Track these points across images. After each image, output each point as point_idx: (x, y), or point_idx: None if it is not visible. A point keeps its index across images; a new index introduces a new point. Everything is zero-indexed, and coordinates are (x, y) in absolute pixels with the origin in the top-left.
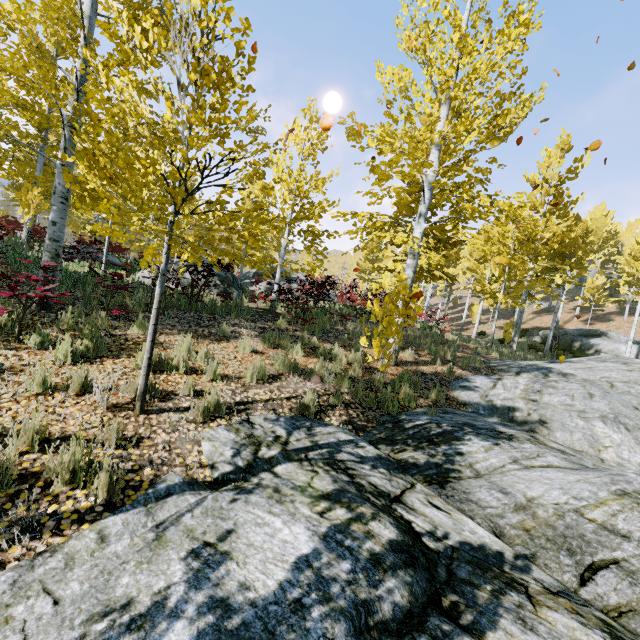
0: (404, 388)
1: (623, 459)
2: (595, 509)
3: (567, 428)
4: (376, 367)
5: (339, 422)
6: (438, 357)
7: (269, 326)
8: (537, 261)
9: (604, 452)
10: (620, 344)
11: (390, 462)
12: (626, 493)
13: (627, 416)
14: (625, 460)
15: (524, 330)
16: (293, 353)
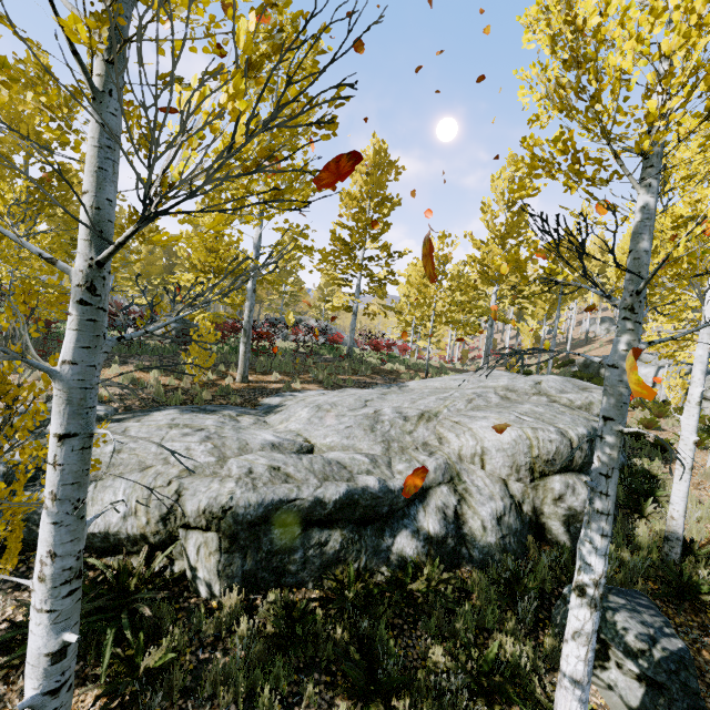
0: (205, 392)
1: (286, 427)
2: (138, 426)
3: (285, 413)
4: (219, 383)
5: (118, 406)
6: (295, 377)
7: (173, 360)
8: (494, 285)
9: (282, 424)
10: (640, 366)
11: (97, 416)
12: (177, 424)
13: (336, 404)
14: (286, 428)
15: (566, 360)
16: (151, 374)
